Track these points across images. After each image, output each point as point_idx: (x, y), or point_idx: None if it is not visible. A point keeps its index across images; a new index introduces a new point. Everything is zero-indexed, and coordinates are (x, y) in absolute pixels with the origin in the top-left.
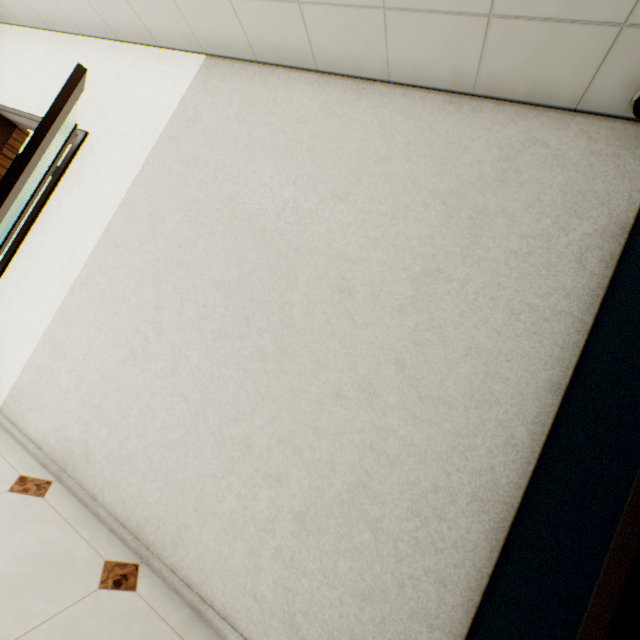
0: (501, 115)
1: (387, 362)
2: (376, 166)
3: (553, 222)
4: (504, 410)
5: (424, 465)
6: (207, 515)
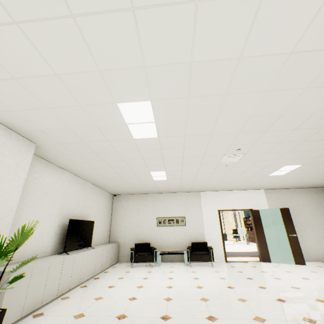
0: (312, 189)
1: None
2: (304, 200)
3: None
4: None
5: None
6: (322, 251)
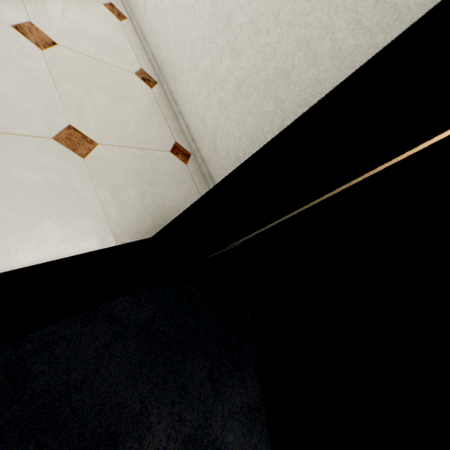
0: None
1: None
2: None
3: None
4: None
5: (336, 70)
6: (193, 67)
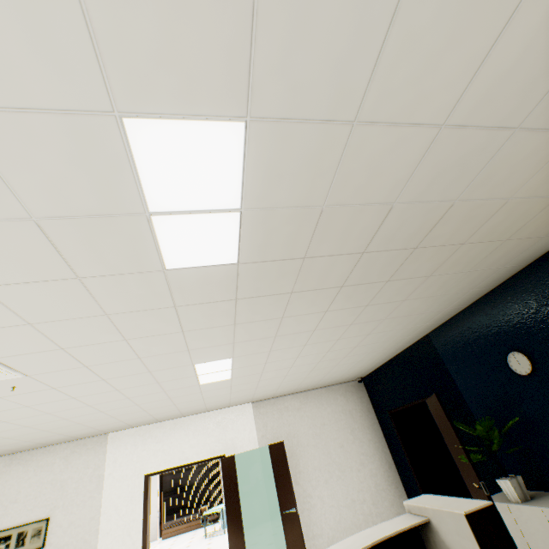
0: (337, 387)
1: (360, 455)
2: (324, 412)
3: (361, 406)
4: (381, 447)
5: (380, 469)
6: (360, 526)
